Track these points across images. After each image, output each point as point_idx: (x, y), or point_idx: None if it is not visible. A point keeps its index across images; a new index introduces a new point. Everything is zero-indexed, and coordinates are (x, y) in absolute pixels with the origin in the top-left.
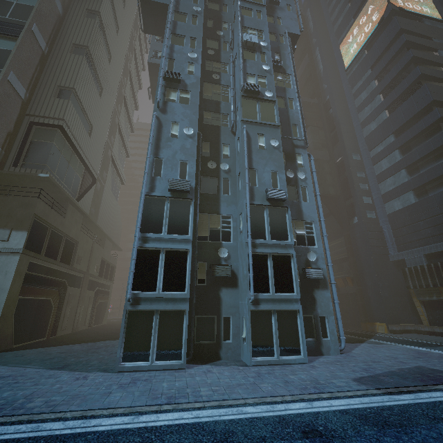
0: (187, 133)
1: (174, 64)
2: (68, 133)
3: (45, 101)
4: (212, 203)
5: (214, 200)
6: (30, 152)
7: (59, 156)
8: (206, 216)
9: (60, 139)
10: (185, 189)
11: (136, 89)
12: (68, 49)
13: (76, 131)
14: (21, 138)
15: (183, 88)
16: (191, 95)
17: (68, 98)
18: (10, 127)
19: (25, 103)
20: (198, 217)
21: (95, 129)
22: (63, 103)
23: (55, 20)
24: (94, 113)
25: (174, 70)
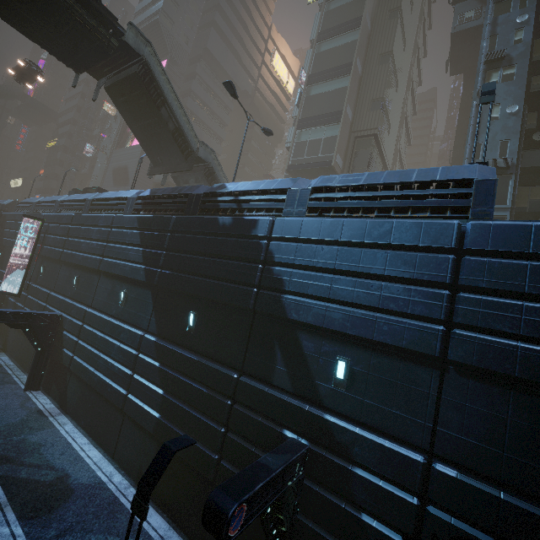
0: (509, 112)
1: (497, 40)
2: (378, 139)
3: (363, 117)
4: (534, 175)
5: (537, 172)
6: (355, 160)
7: (372, 159)
8: (526, 189)
9: (373, 145)
10: (504, 166)
11: (420, 60)
12: (376, 62)
13: (382, 134)
14: (350, 151)
15: (507, 64)
16: (517, 69)
17: (378, 108)
18: (345, 145)
19: (351, 123)
20: (516, 190)
21: (391, 127)
22: (376, 114)
23: (366, 40)
24: (392, 112)
25: (497, 48)
